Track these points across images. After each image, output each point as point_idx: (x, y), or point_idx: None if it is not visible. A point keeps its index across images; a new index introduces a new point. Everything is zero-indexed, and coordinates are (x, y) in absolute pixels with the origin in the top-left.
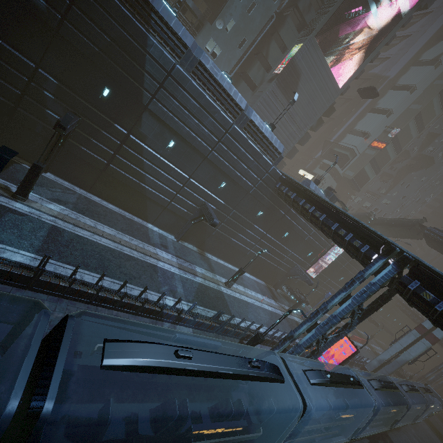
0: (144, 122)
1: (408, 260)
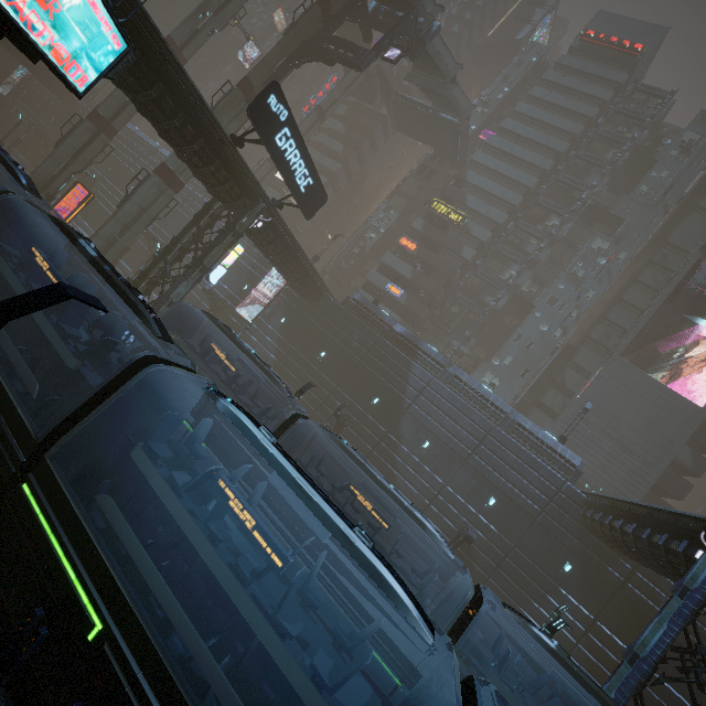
0: (402, 422)
1: None
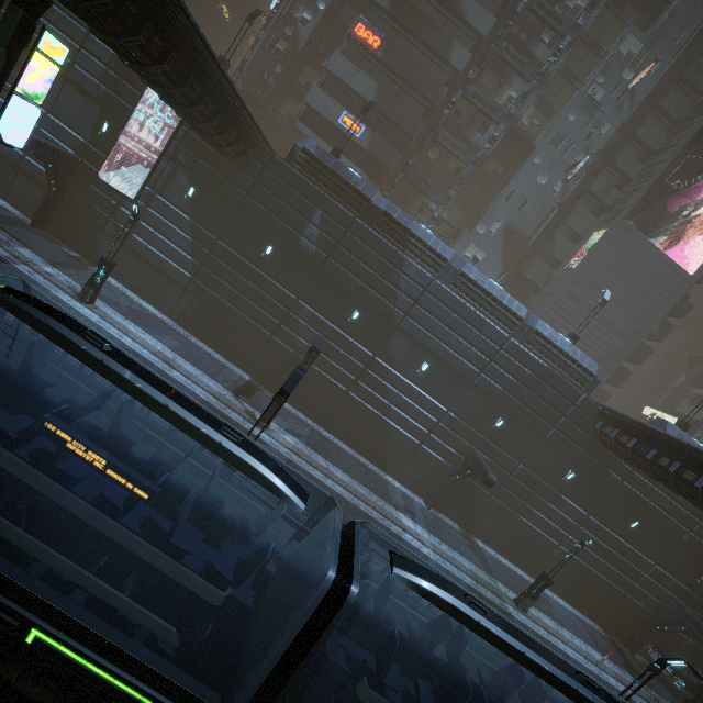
0: (393, 342)
1: None
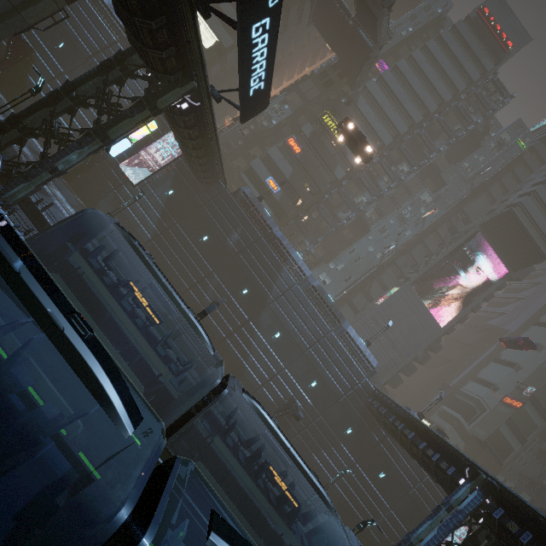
0: (263, 314)
1: (492, 485)
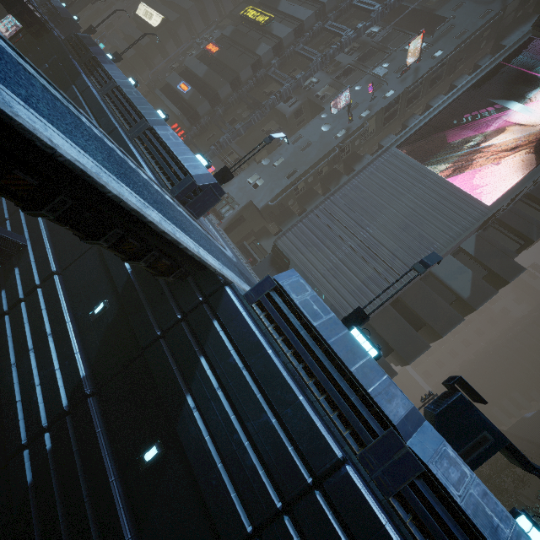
0: None
1: None
